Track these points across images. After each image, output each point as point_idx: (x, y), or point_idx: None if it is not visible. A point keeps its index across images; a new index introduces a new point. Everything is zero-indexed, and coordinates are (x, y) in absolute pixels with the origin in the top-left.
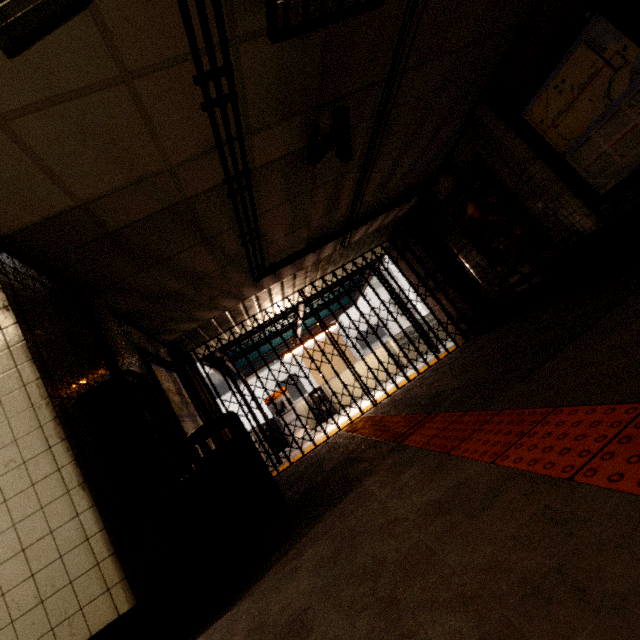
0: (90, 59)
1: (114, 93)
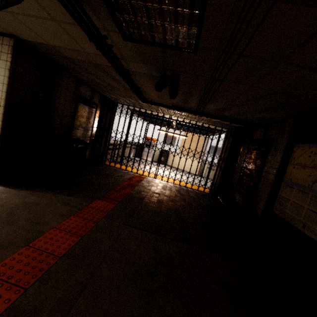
0: (37, 10)
1: (52, 22)
